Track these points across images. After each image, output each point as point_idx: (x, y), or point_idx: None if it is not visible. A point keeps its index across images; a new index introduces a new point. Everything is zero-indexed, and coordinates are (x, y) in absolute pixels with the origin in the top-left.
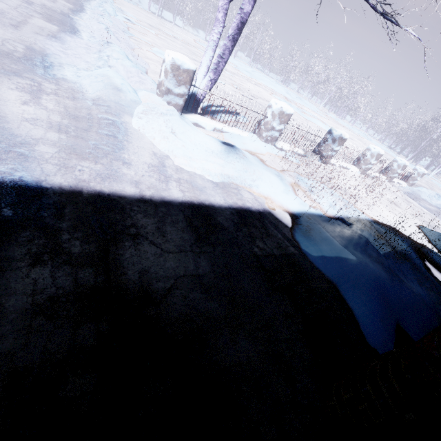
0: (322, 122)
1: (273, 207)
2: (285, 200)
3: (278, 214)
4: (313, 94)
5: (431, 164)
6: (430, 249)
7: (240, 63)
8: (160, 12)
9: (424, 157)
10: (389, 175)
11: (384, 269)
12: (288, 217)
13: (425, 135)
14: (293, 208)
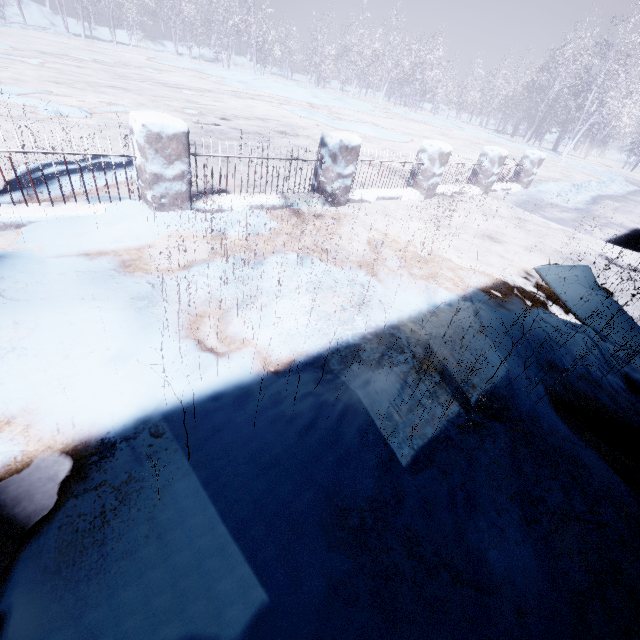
0: (369, 126)
1: (10, 456)
2: (99, 391)
3: (20, 479)
4: (367, 86)
5: (560, 137)
6: (564, 329)
7: (234, 73)
8: (92, 31)
9: (548, 130)
10: (482, 182)
11: (375, 575)
12: (71, 467)
13: (540, 96)
14: (116, 413)
